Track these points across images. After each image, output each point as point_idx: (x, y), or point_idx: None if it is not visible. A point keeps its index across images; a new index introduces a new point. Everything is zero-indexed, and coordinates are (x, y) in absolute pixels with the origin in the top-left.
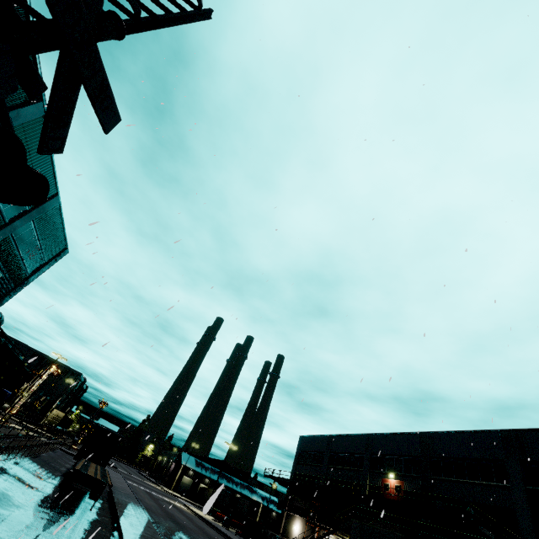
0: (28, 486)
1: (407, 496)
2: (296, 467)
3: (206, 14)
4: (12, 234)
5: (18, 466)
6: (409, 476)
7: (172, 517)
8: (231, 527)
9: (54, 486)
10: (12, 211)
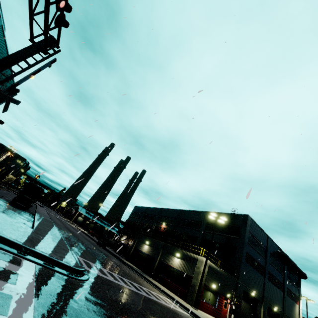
0: None
1: (166, 231)
2: (130, 218)
3: (58, 52)
4: None
5: None
6: (170, 224)
7: (64, 224)
8: (96, 237)
9: (9, 200)
10: None
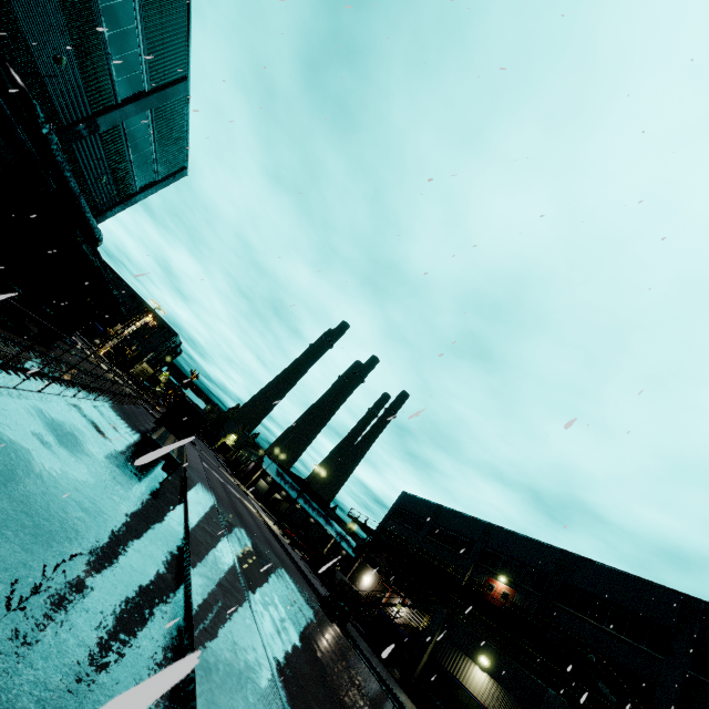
0: (102, 435)
1: (513, 608)
2: (387, 522)
3: None
4: (123, 123)
5: (96, 411)
6: (526, 589)
7: (241, 518)
8: (297, 548)
9: (129, 444)
10: (126, 87)
